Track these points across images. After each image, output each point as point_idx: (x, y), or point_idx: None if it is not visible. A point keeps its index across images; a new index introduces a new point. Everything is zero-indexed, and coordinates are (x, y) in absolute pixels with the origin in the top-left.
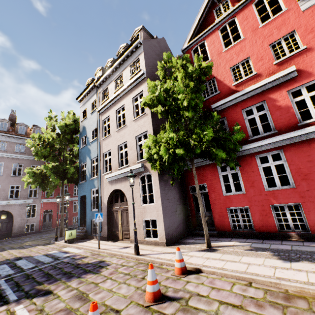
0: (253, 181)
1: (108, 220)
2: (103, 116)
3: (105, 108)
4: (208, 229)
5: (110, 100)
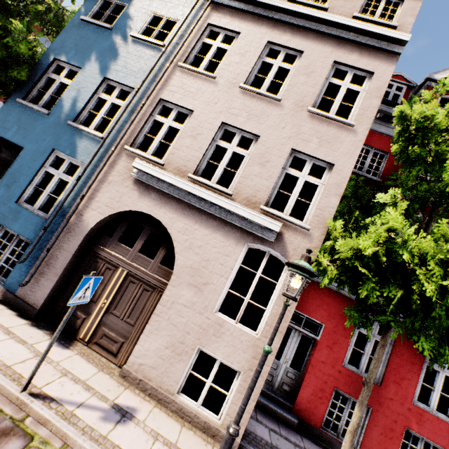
0: (404, 377)
1: (66, 268)
2: (218, 15)
3: (241, 4)
4: (278, 401)
5: (275, 4)
